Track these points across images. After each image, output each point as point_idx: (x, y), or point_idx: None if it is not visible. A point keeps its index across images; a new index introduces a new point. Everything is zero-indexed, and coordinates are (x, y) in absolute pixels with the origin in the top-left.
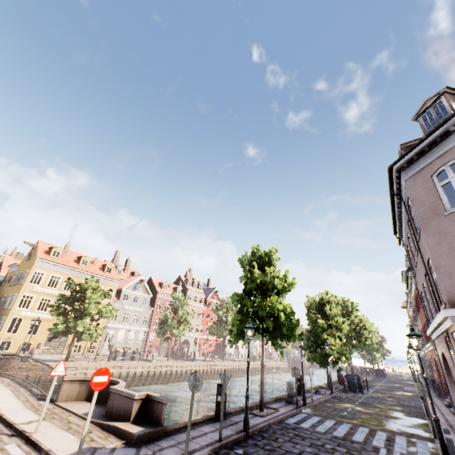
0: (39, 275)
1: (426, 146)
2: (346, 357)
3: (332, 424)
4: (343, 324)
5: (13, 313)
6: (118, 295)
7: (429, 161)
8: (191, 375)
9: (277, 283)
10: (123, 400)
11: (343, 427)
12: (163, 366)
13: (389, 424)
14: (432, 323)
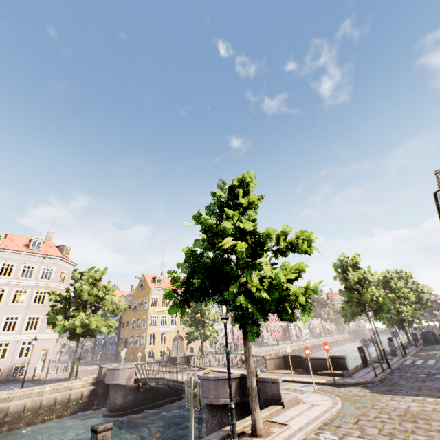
0: (155, 300)
1: None
2: (418, 319)
3: (434, 361)
4: (409, 294)
5: (149, 331)
6: None
7: None
8: (361, 340)
9: (370, 278)
10: (317, 361)
11: None
12: (260, 352)
13: None
14: None
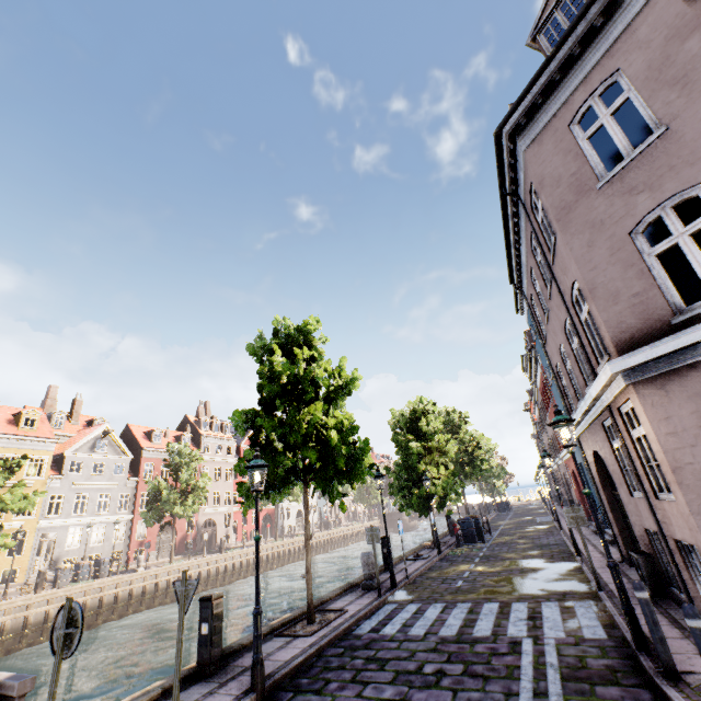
0: None
1: (556, 71)
2: (457, 492)
3: (439, 611)
4: (448, 444)
5: None
6: (58, 466)
7: (564, 98)
8: (60, 613)
9: (320, 377)
10: None
11: (456, 613)
12: (162, 574)
13: (529, 585)
14: (582, 403)
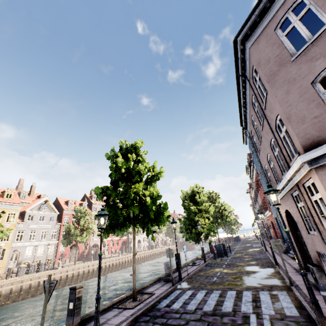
0: None
1: (267, 2)
2: (214, 231)
3: (203, 295)
4: (209, 207)
5: None
6: (22, 217)
7: (271, 15)
8: None
9: (141, 169)
10: None
11: (213, 297)
12: (70, 270)
13: (251, 280)
14: (280, 183)
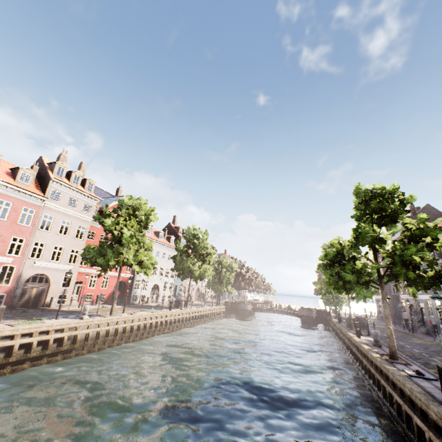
0: None
1: None
2: None
3: None
4: None
5: None
6: None
7: None
8: None
9: None
10: None
11: None
12: None
13: None
14: None
